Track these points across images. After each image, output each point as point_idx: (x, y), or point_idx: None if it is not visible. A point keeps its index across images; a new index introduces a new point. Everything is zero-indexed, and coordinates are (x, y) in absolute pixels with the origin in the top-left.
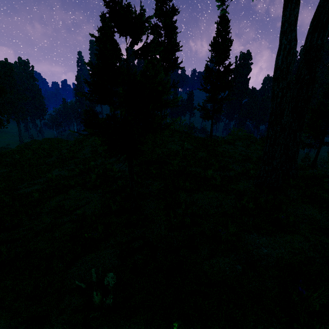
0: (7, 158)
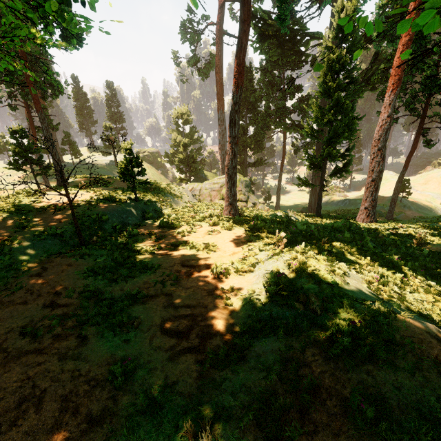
0: None
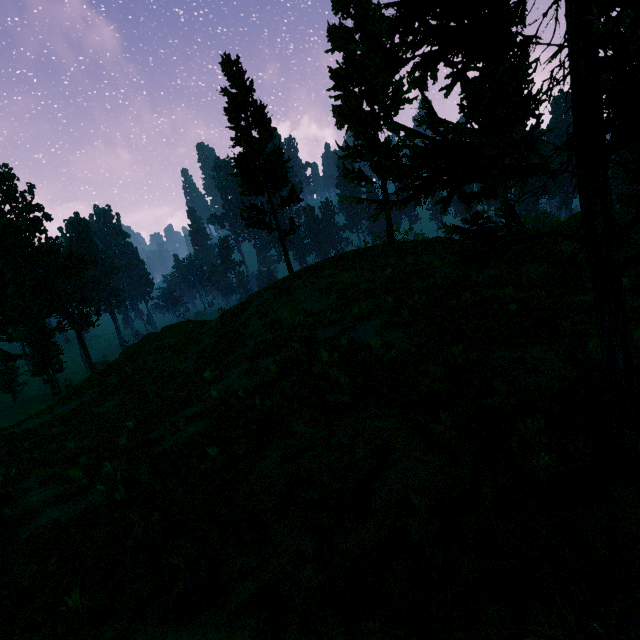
0: (111, 378)
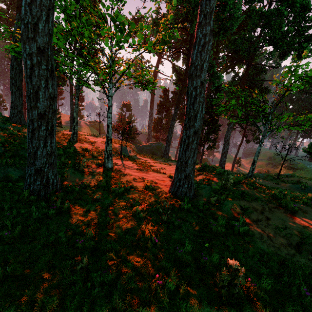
0: None
